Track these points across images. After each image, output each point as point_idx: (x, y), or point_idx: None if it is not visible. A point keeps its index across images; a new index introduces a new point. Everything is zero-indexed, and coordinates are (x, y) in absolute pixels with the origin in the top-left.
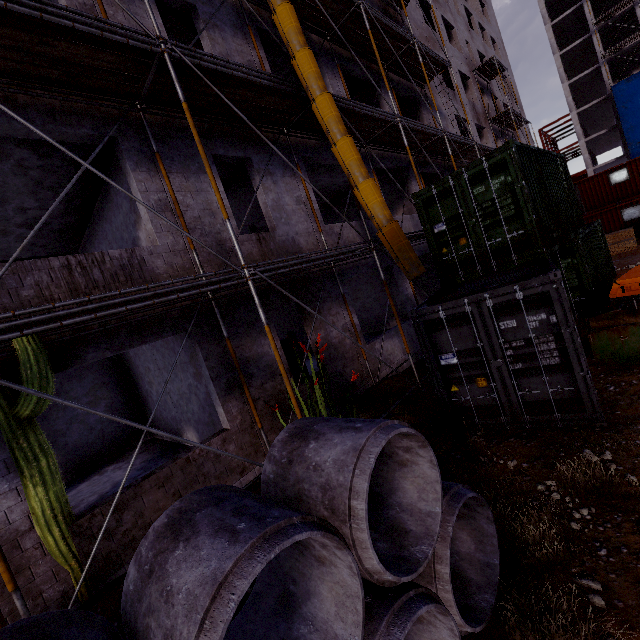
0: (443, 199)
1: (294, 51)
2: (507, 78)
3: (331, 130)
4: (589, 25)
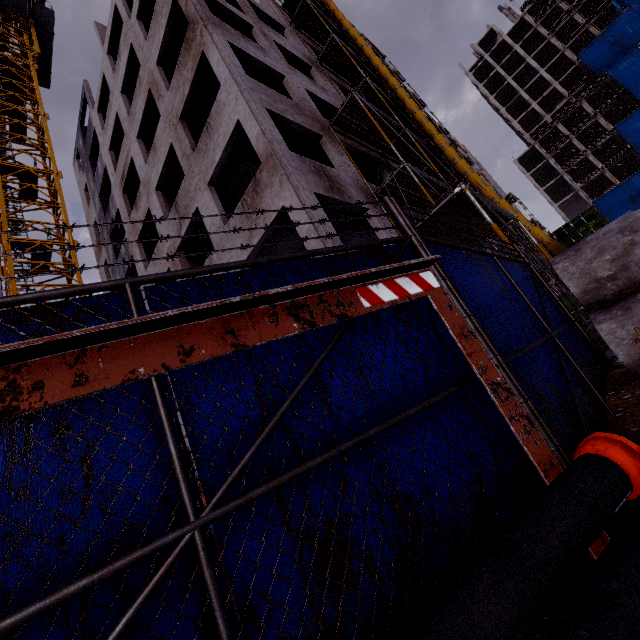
0: (560, 239)
1: (482, 187)
2: (513, 206)
3: (510, 211)
4: (558, 170)
